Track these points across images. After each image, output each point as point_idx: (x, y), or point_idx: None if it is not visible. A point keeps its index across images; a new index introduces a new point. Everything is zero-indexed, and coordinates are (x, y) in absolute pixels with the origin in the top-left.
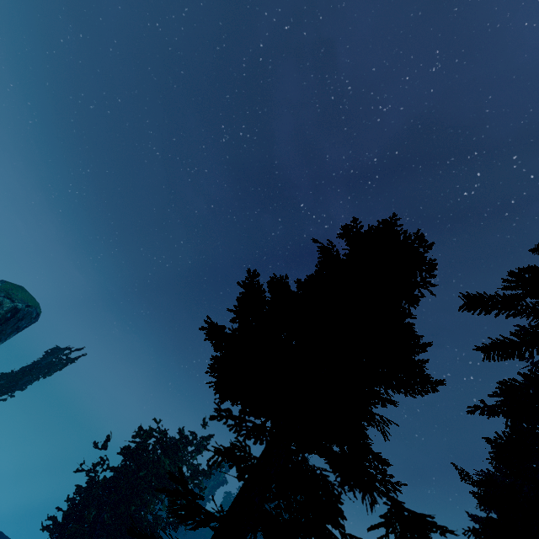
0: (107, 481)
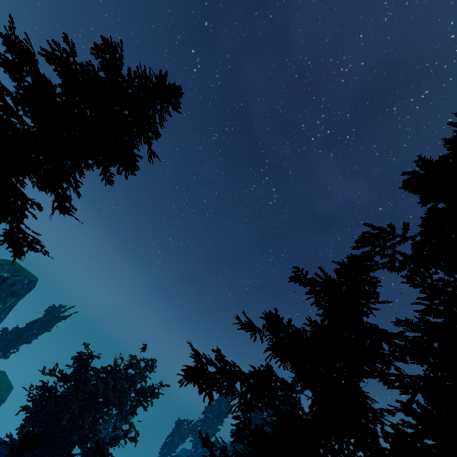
0: (42, 400)
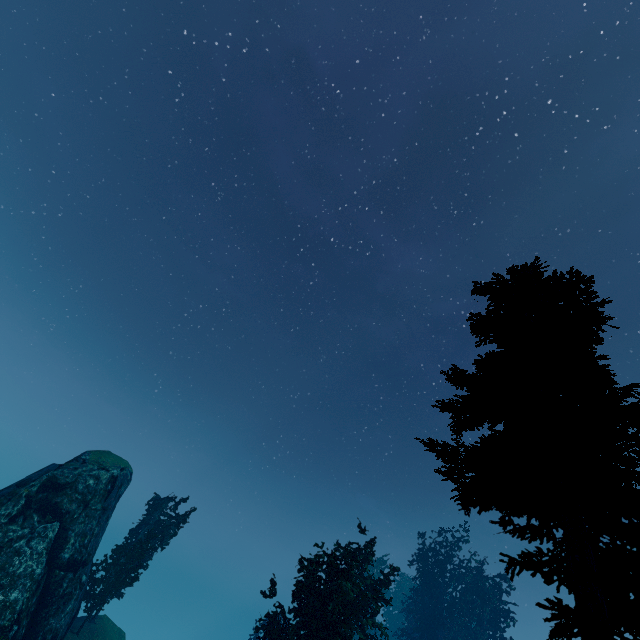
0: (296, 629)
